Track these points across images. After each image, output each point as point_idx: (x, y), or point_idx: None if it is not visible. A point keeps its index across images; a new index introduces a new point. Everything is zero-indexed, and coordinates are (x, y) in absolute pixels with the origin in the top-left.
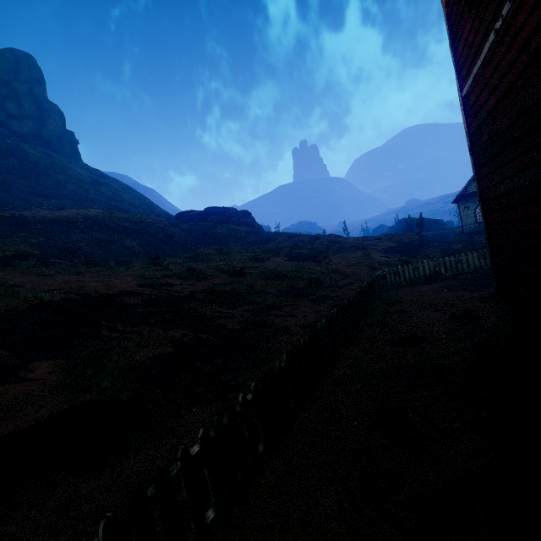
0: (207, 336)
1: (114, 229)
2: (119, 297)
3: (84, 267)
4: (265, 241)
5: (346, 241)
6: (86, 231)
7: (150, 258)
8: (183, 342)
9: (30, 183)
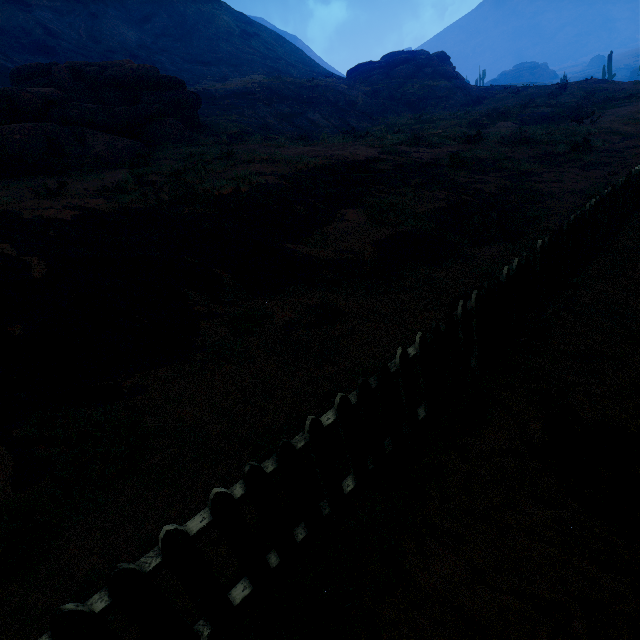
0: (468, 198)
1: (292, 99)
2: (369, 163)
3: (303, 141)
4: (475, 101)
5: (618, 88)
6: (268, 103)
7: (344, 132)
8: (452, 200)
9: (186, 46)
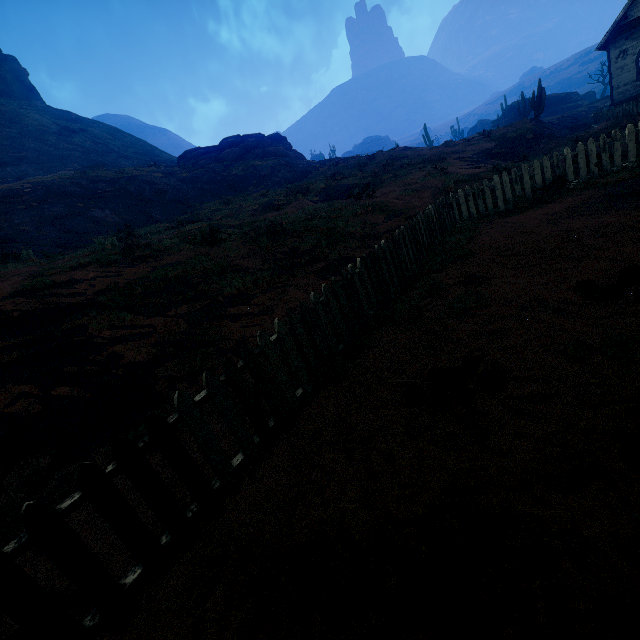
0: (72, 390)
1: (79, 196)
2: None
3: None
4: (301, 176)
5: (417, 154)
6: (36, 206)
7: (118, 232)
8: None
9: None
